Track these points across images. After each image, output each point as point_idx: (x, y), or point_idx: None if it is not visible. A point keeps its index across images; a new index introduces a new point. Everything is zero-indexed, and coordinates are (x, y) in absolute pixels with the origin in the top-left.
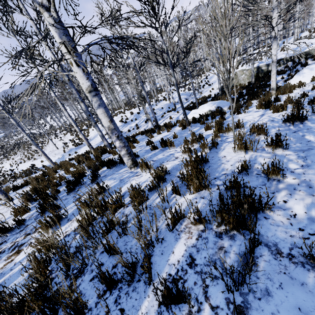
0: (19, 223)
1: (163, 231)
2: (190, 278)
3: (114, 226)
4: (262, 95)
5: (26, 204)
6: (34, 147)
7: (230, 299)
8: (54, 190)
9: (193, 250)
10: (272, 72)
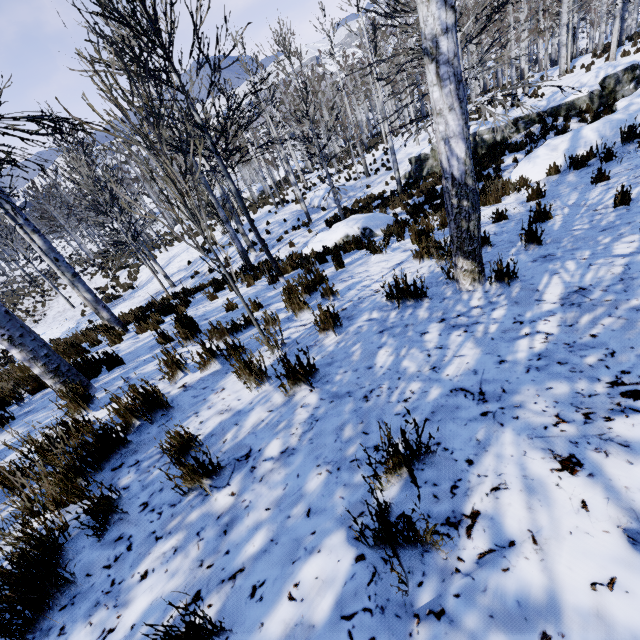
0: None
1: None
2: None
3: None
4: None
5: None
6: (27, 304)
7: None
8: None
9: None
10: None
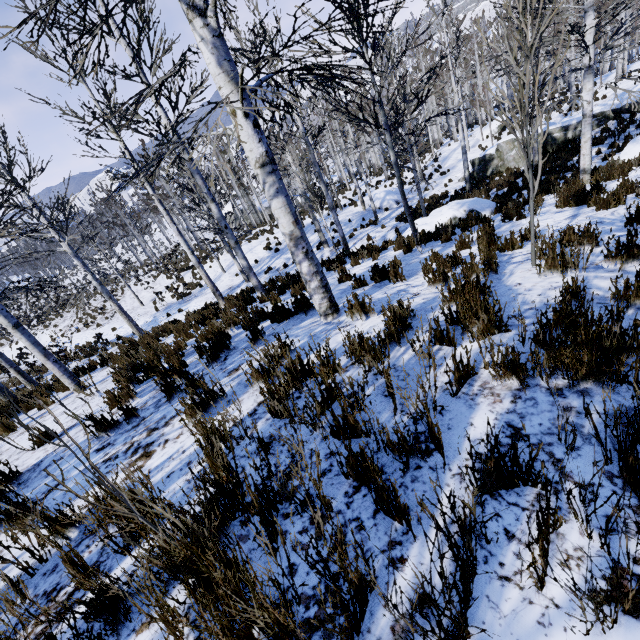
0: (129, 415)
1: (437, 398)
2: (521, 454)
3: (333, 399)
4: (563, 184)
5: (125, 388)
6: (95, 304)
7: (611, 472)
8: (178, 362)
9: (512, 417)
10: (584, 136)
